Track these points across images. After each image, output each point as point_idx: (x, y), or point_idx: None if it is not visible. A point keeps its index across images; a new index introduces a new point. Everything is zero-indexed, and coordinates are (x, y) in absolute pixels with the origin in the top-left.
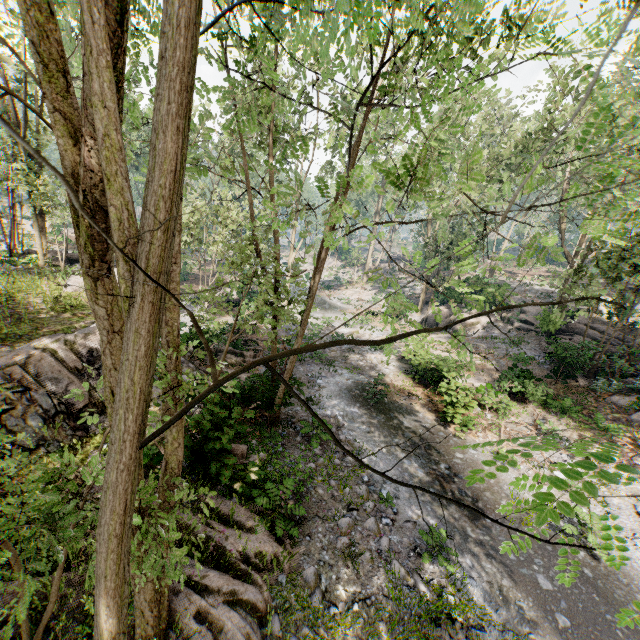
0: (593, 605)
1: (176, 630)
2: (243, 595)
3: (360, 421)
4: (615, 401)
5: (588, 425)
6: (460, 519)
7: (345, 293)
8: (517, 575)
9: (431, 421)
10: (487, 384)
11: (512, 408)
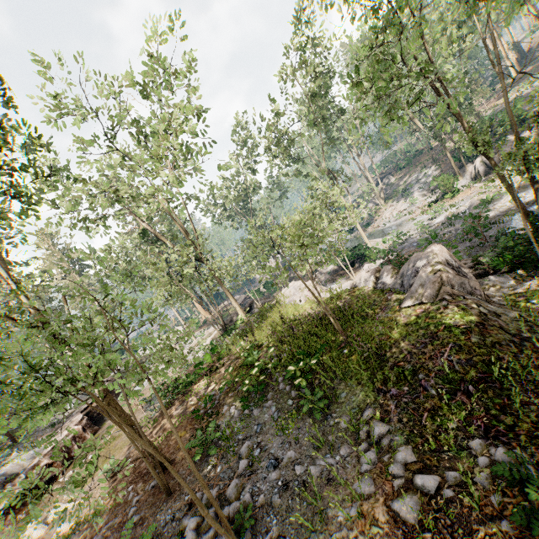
0: None
1: None
2: None
3: None
4: None
5: None
6: None
7: (385, 217)
8: None
9: None
10: None
11: None
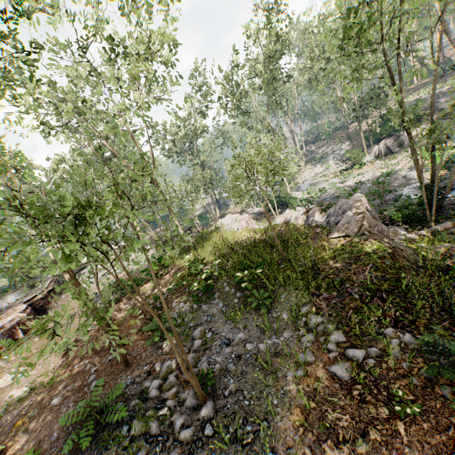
0: None
1: None
2: None
3: None
4: None
5: None
6: None
7: (304, 176)
8: None
9: None
10: None
11: None
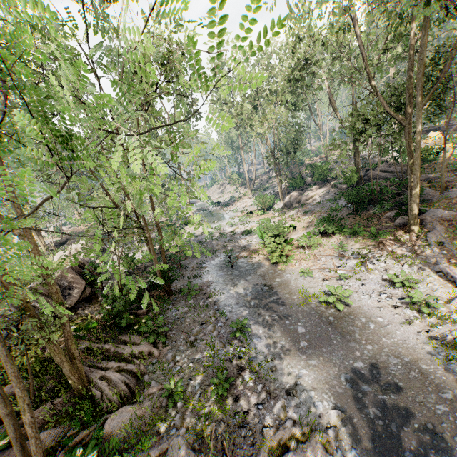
0: (326, 333)
1: (92, 385)
2: (125, 368)
3: (222, 279)
4: (388, 215)
5: (367, 237)
6: (264, 312)
7: (236, 205)
8: (286, 330)
9: (267, 266)
10: (307, 233)
11: (323, 242)
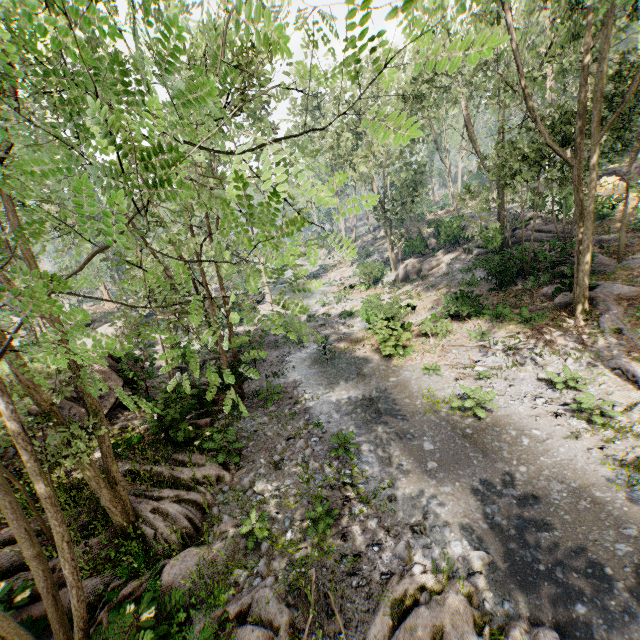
0: (462, 450)
1: (141, 521)
2: (186, 497)
3: (314, 378)
4: (545, 292)
5: (515, 321)
6: (375, 423)
7: (329, 277)
8: (408, 447)
9: (377, 360)
10: (431, 315)
11: (455, 328)
